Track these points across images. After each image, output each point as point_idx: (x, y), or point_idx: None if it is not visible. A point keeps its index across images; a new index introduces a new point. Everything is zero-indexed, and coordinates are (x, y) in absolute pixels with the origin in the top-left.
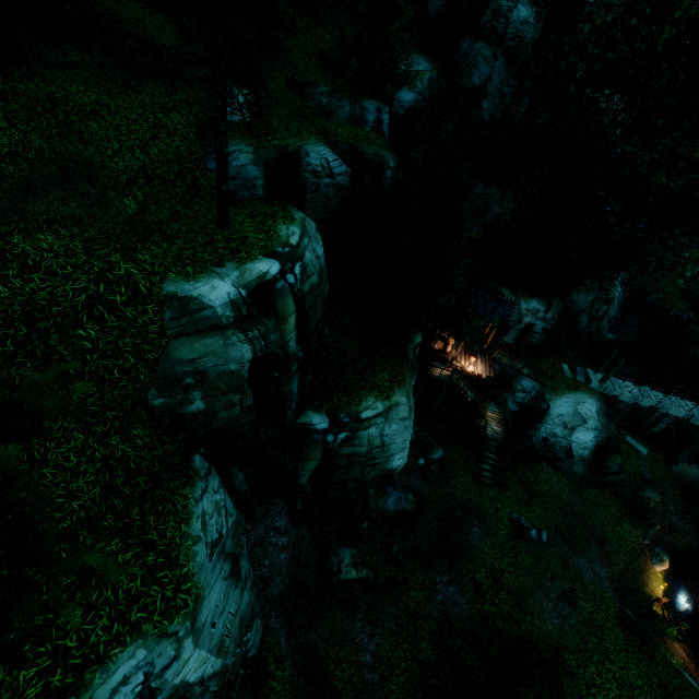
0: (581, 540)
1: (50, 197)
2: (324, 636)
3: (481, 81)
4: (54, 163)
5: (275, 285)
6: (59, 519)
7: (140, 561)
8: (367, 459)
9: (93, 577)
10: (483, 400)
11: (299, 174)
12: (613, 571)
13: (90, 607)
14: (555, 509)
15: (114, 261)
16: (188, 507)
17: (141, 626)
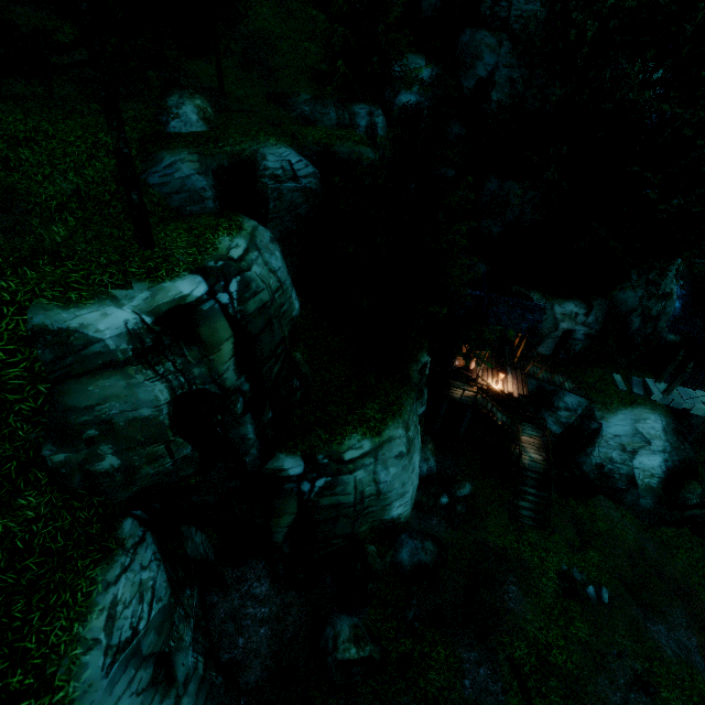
0: (657, 596)
1: None
2: None
3: (487, 72)
4: None
5: (199, 307)
6: None
7: None
8: (356, 509)
9: None
10: (517, 422)
11: (257, 180)
12: None
13: None
14: (619, 555)
15: None
16: (92, 595)
17: None
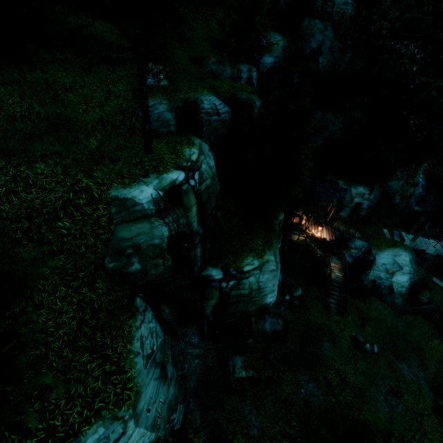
0: (403, 351)
1: (44, 141)
2: (225, 415)
3: (317, 45)
4: (46, 120)
5: (182, 187)
6: (51, 341)
7: (101, 369)
8: (249, 298)
9: (72, 379)
10: (328, 255)
11: (197, 115)
12: (427, 373)
13: (69, 399)
14: (382, 329)
15: (79, 178)
16: (131, 332)
17: (101, 412)
